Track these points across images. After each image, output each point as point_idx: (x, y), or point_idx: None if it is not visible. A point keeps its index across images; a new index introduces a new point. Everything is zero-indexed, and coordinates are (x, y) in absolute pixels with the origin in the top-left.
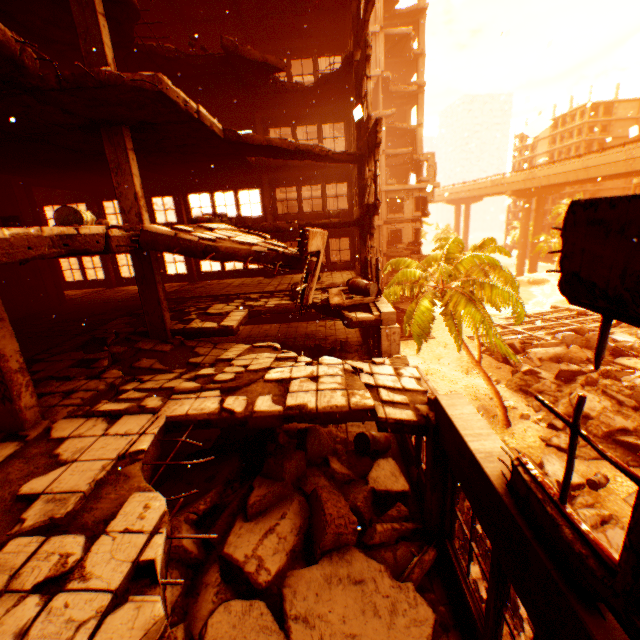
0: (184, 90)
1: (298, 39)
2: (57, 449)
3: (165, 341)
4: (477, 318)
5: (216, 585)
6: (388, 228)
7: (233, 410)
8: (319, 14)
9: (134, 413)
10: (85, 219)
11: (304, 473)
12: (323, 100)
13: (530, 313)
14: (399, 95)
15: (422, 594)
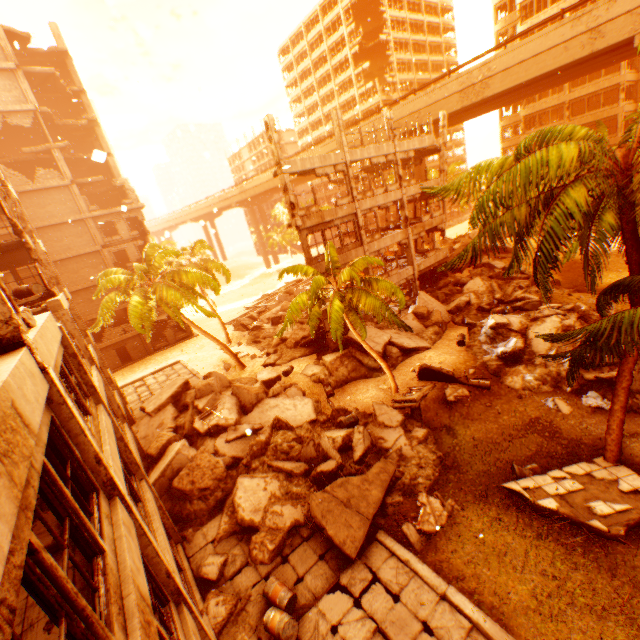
0: None
1: None
2: None
3: None
4: (179, 296)
5: None
6: (111, 251)
7: None
8: None
9: None
10: None
11: None
12: None
13: (271, 292)
14: (73, 128)
15: None
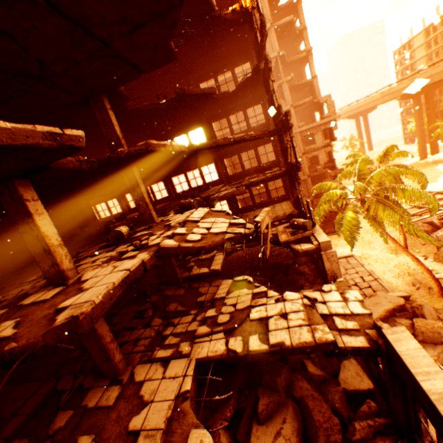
0: (158, 121)
1: (218, 62)
2: (140, 391)
3: (179, 286)
4: (396, 218)
5: None
6: (306, 157)
7: (235, 350)
8: (229, 44)
9: (176, 357)
10: (124, 234)
11: (290, 379)
12: (243, 95)
13: (441, 190)
14: (294, 62)
15: None
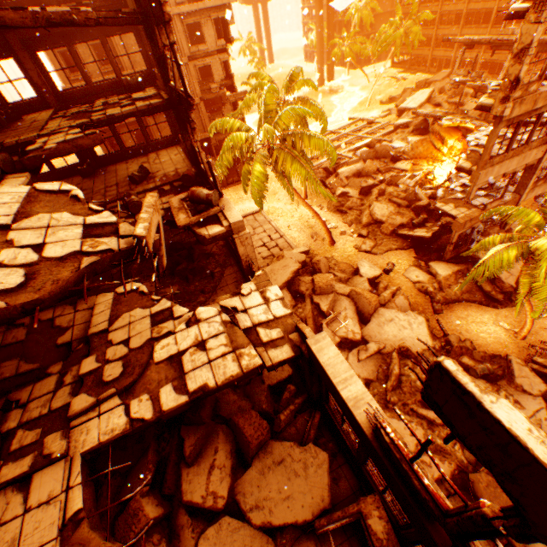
0: None
1: None
2: None
3: (12, 324)
4: (303, 173)
5: (190, 526)
6: (195, 66)
7: (143, 418)
8: None
9: (43, 466)
10: None
11: (216, 399)
12: None
13: (335, 129)
14: None
15: (318, 441)
